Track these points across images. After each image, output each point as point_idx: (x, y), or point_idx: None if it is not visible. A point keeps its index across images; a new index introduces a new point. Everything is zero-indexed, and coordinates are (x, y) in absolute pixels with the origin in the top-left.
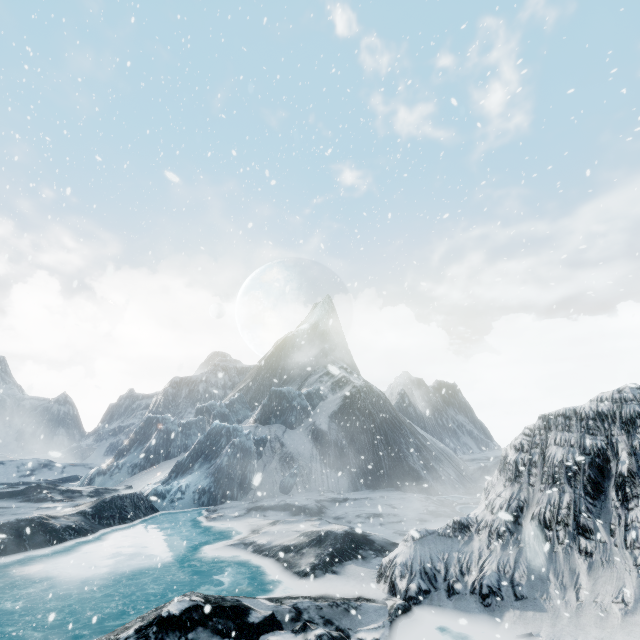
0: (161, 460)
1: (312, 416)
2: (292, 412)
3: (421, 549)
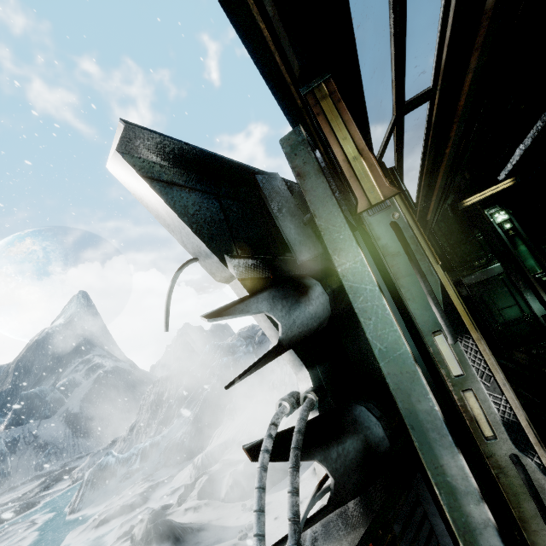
0: None
1: (66, 403)
2: (45, 407)
3: (92, 459)
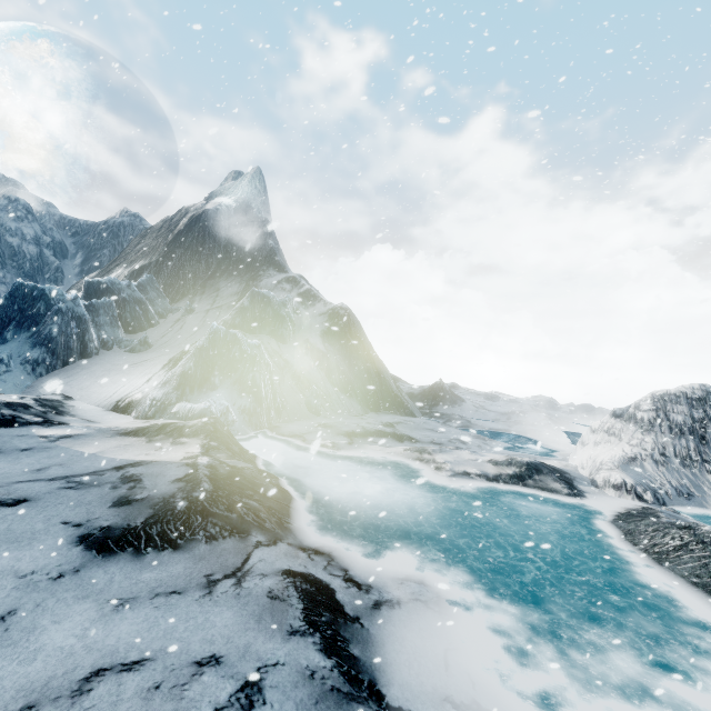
0: (76, 358)
1: (299, 332)
2: (282, 324)
3: (629, 474)
